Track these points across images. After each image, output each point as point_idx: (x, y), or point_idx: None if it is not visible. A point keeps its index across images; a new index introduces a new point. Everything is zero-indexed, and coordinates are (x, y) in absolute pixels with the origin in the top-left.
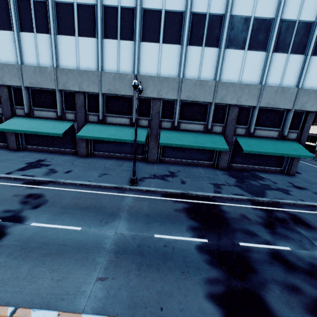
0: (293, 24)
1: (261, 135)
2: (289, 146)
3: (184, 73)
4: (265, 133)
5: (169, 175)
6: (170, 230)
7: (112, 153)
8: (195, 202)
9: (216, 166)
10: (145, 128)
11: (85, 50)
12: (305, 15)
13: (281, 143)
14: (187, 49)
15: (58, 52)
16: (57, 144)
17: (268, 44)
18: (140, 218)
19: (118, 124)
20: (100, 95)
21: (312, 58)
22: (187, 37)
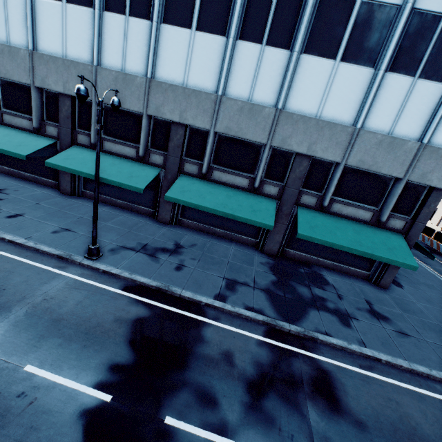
0: (436, 21)
1: (343, 213)
2: (382, 240)
3: (227, 87)
4: (350, 211)
5: (169, 250)
6: (65, 361)
7: (110, 197)
8: (166, 310)
9: (261, 248)
10: (158, 167)
11: (76, 28)
12: None
13: (372, 233)
14: (237, 45)
15: (37, 25)
16: (34, 169)
17: (380, 55)
18: (39, 325)
19: (119, 155)
20: (93, 105)
21: None
22: (238, 25)
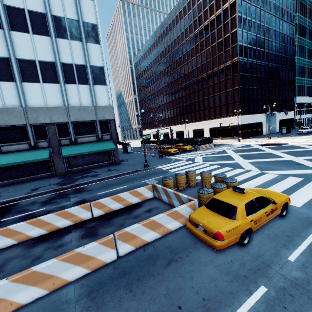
0: (72, 66)
1: (84, 141)
2: (102, 145)
3: None
4: (87, 140)
5: None
6: None
7: None
8: None
9: (56, 175)
10: None
11: None
12: (77, 61)
13: (98, 144)
14: None
15: None
16: None
17: (58, 79)
18: None
19: None
20: None
21: (95, 87)
22: None
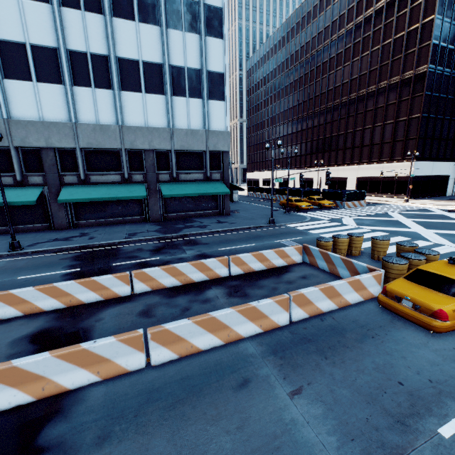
0: (183, 70)
1: (187, 179)
2: (211, 186)
3: (78, 117)
4: (191, 177)
5: (78, 236)
6: (42, 271)
7: None
8: (93, 250)
9: (149, 220)
10: (40, 186)
11: None
12: (191, 63)
13: (206, 184)
14: (74, 90)
15: None
16: None
17: (165, 88)
18: (8, 272)
19: None
20: None
21: (210, 102)
22: (70, 77)
